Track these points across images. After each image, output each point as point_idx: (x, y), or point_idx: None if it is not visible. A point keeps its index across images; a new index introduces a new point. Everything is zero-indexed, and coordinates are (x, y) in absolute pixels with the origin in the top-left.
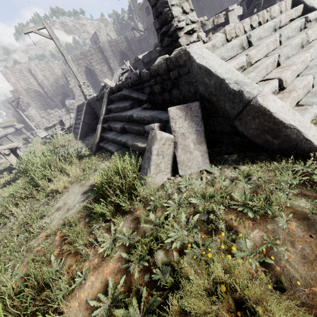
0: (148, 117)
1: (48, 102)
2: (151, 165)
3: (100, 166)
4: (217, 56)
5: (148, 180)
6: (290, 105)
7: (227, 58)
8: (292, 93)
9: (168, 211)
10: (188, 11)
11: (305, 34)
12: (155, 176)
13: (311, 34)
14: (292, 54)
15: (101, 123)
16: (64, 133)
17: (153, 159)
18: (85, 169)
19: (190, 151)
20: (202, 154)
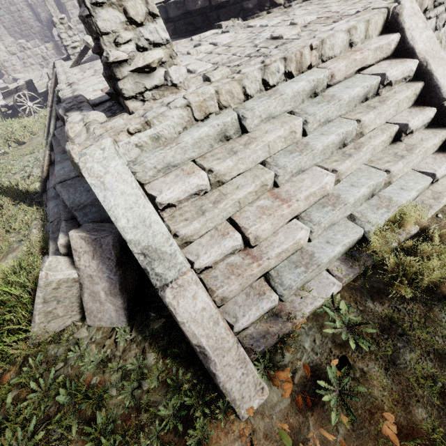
0: (69, 208)
1: (26, 18)
2: (35, 315)
3: (31, 234)
4: (135, 183)
5: (33, 330)
6: (241, 286)
7: (183, 162)
8: (250, 269)
9: (28, 401)
10: (142, 18)
11: (356, 124)
12: (46, 324)
13: (371, 121)
14: (315, 163)
15: (49, 147)
16: (36, 106)
17: (37, 308)
18: (10, 230)
19: (101, 301)
20: (117, 309)
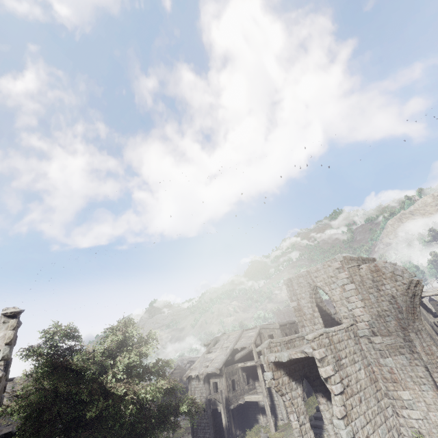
0: None
1: None
2: None
3: None
4: None
5: None
6: None
7: None
8: None
9: None
10: None
11: None
12: None
13: None
14: None
15: None
16: None
17: None
18: None
19: None
20: None
